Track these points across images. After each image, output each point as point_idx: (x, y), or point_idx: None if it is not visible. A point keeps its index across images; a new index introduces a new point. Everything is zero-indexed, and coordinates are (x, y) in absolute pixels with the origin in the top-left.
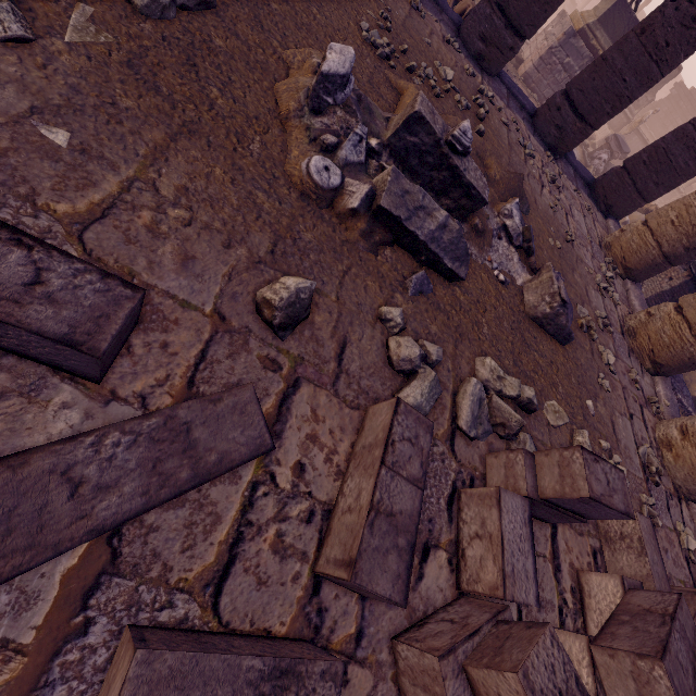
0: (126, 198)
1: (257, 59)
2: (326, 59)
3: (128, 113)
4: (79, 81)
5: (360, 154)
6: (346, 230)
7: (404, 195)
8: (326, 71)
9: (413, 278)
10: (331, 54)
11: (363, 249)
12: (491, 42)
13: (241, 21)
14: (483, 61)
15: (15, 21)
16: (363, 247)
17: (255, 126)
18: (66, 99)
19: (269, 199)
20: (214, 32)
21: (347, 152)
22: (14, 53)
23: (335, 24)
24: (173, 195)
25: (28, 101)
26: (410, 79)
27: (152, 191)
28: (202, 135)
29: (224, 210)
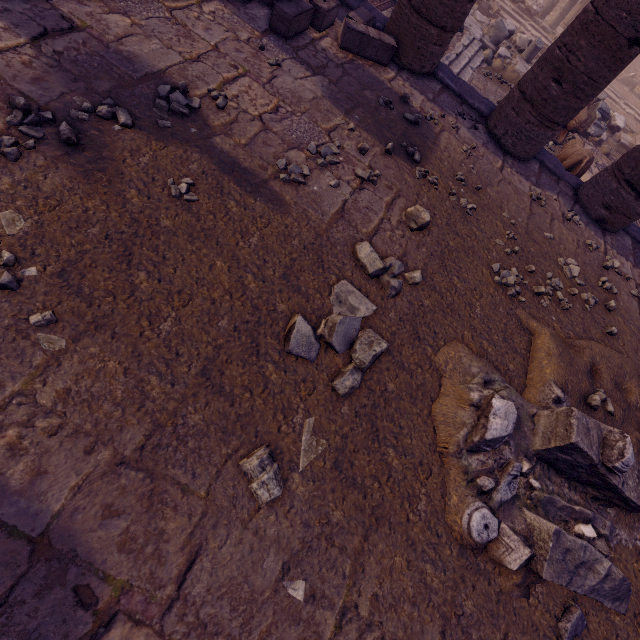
0: (339, 639)
1: (417, 383)
2: (489, 420)
3: (337, 527)
4: (308, 510)
5: (513, 489)
6: (499, 574)
7: (564, 555)
8: (490, 437)
9: (568, 627)
10: (494, 416)
11: (516, 595)
12: (616, 210)
13: (404, 343)
14: (605, 223)
15: (276, 484)
16: (516, 593)
17: (420, 476)
18: (302, 539)
19: (435, 571)
20: (387, 375)
21: (502, 492)
22: (273, 509)
23: (472, 283)
24: (369, 613)
25: (281, 560)
26: (538, 304)
27: (355, 618)
28: (385, 517)
29: (404, 609)
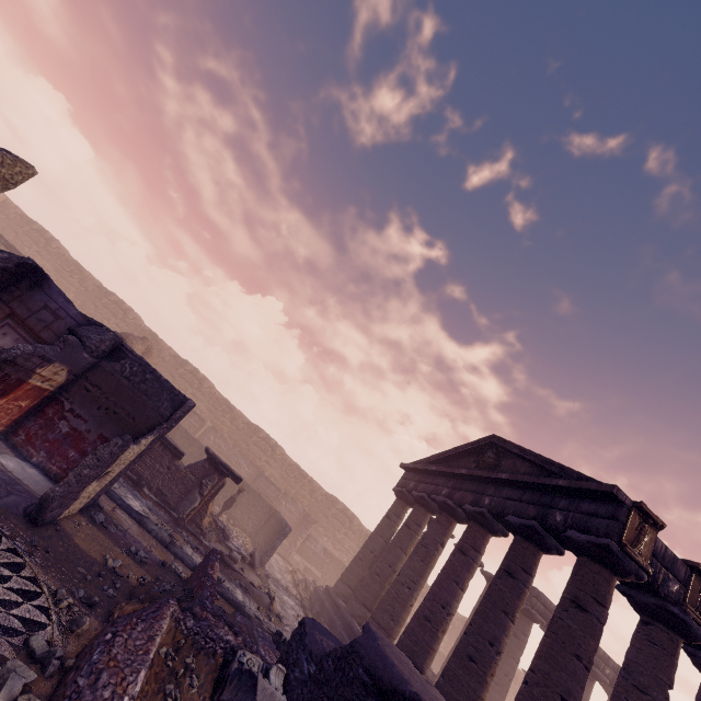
0: None
1: None
2: None
3: None
4: None
5: None
6: None
7: None
8: None
9: None
10: None
11: None
12: None
13: None
14: None
15: None
16: None
17: None
18: None
19: None
20: None
21: None
22: None
23: None
24: None
25: None
26: None
27: None
28: None
29: None
